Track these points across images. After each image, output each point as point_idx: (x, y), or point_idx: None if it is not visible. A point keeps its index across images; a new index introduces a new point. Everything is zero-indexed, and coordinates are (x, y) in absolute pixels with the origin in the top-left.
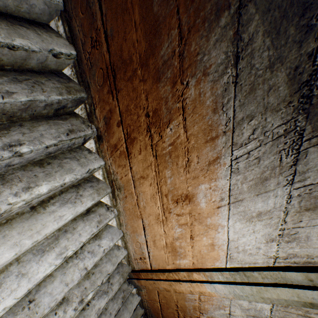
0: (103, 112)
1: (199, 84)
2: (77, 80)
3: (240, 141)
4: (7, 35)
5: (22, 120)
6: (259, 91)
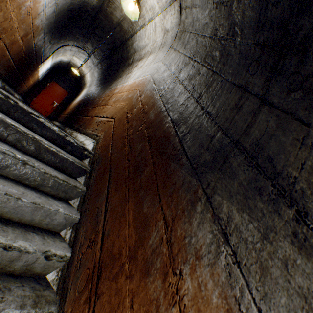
0: None
1: (195, 271)
2: (57, 286)
3: None
4: (14, 237)
5: None
6: (273, 269)
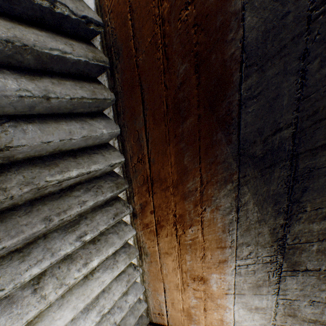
0: (140, 200)
1: (213, 212)
2: (123, 175)
3: (241, 256)
4: (88, 166)
5: (86, 213)
6: (252, 232)
